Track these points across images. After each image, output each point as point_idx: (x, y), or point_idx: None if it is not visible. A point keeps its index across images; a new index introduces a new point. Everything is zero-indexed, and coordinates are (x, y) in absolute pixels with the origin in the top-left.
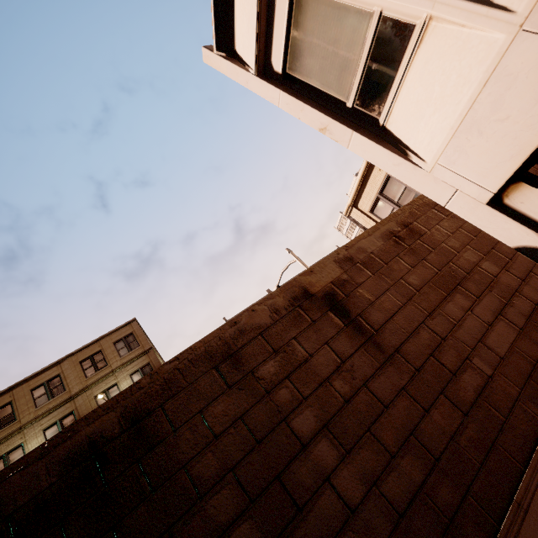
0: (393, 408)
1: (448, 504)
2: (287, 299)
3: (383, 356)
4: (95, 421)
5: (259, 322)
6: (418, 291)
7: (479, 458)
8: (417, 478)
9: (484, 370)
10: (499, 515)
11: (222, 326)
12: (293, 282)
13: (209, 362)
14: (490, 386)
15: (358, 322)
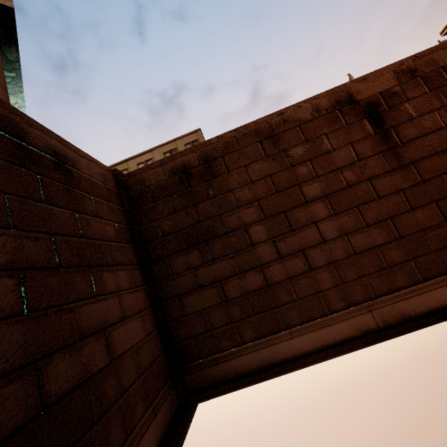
0: (385, 200)
1: (393, 260)
2: (330, 102)
3: (397, 164)
4: (185, 155)
5: (300, 116)
6: None
7: (437, 247)
8: (378, 241)
9: None
10: (428, 277)
11: (271, 114)
12: (342, 87)
13: (256, 138)
14: None
15: (389, 133)
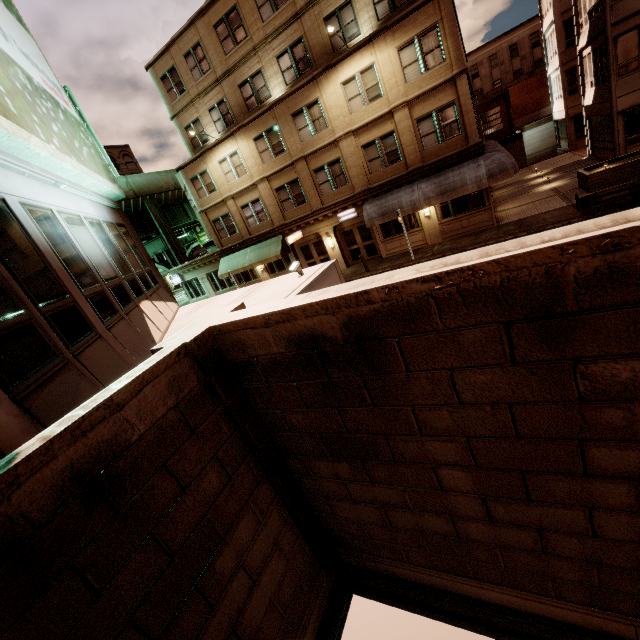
0: None
1: None
2: None
3: None
4: (313, 317)
5: None
6: None
7: None
8: None
9: None
10: None
11: (570, 244)
12: None
13: (497, 310)
14: None
15: None
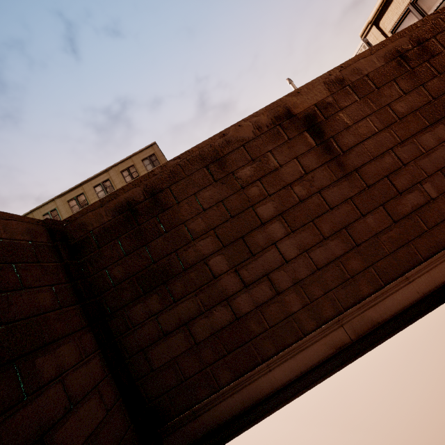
0: (337, 210)
1: (354, 269)
2: (270, 118)
3: (342, 173)
4: (128, 191)
5: (243, 136)
6: (400, 119)
7: (391, 249)
8: (337, 253)
9: (430, 193)
10: (388, 281)
11: (213, 137)
12: (279, 102)
13: (202, 163)
14: (429, 206)
15: (329, 143)
